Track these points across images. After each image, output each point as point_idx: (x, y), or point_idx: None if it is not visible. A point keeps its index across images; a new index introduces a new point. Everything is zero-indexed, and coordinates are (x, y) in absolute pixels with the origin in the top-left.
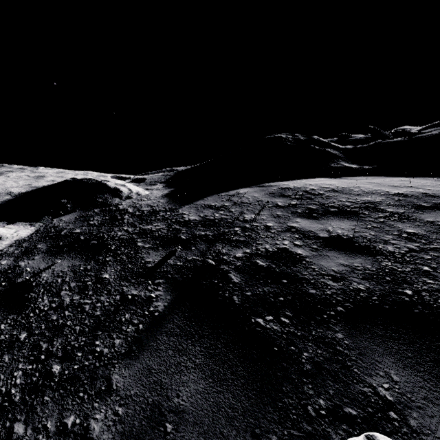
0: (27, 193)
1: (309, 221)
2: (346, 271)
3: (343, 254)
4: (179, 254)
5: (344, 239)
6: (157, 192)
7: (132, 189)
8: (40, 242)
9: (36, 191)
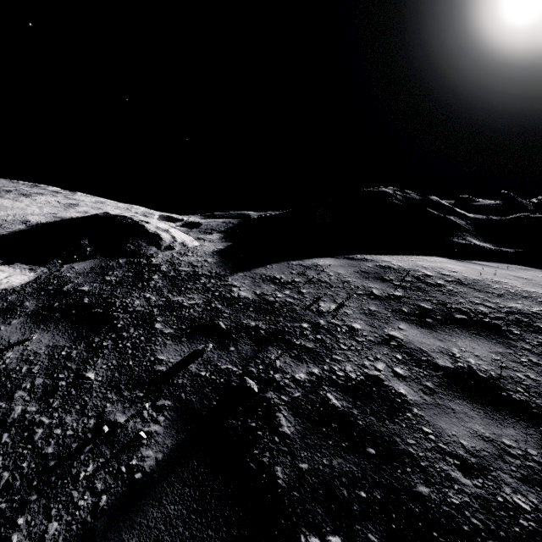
0: (47, 224)
1: (421, 331)
2: (489, 453)
3: (480, 412)
4: (208, 354)
5: (480, 378)
6: (209, 246)
7: (177, 237)
8: (31, 297)
9: (58, 223)
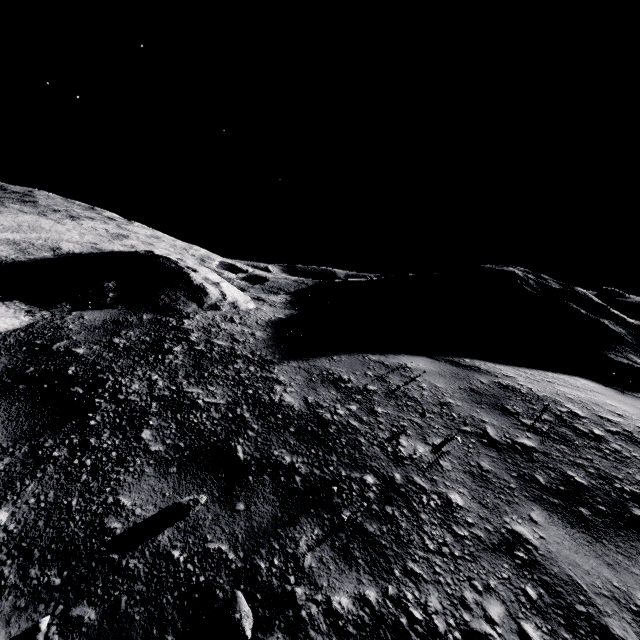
0: (78, 256)
1: (571, 535)
2: None
3: None
4: (198, 511)
5: None
6: (267, 311)
7: (227, 294)
8: (6, 352)
9: (91, 256)
